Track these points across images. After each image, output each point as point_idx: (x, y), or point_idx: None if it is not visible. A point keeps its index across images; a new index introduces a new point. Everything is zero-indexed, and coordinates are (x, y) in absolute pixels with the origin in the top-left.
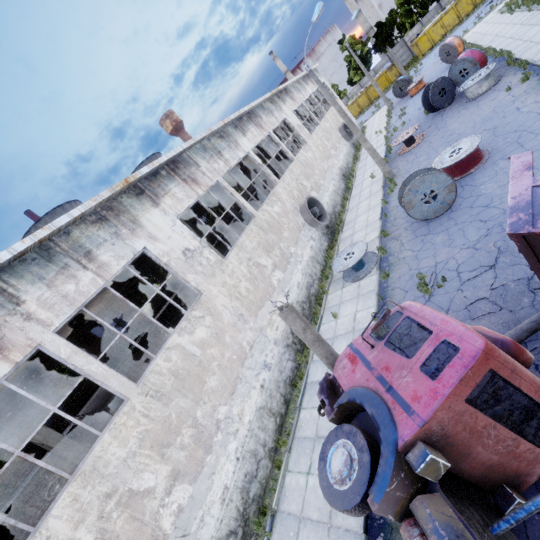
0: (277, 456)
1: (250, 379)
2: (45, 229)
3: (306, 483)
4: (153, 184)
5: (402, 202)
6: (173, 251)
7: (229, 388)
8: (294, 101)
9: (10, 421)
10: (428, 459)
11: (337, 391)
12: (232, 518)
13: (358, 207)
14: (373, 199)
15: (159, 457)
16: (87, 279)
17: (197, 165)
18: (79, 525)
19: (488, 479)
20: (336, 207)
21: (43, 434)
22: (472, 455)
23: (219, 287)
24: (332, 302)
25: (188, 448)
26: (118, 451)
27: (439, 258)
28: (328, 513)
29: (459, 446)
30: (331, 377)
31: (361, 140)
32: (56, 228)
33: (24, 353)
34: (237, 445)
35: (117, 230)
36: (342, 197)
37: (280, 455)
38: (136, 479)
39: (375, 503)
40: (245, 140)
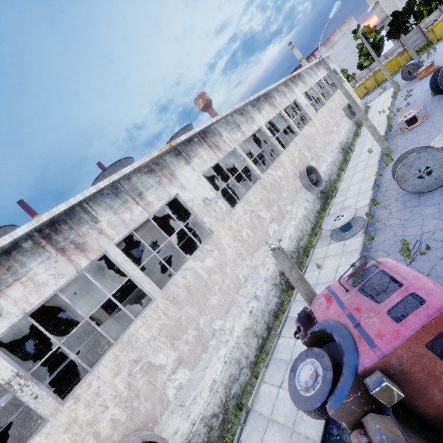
0: (256, 368)
1: (241, 304)
2: (117, 174)
3: (277, 394)
4: (187, 148)
5: (395, 175)
6: (196, 199)
7: (225, 307)
8: (305, 85)
9: (81, 299)
10: (383, 385)
11: (312, 322)
12: (216, 404)
13: (352, 177)
14: (368, 171)
15: (171, 345)
16: (138, 212)
17: (221, 135)
18: (116, 375)
19: (442, 422)
20: (332, 176)
21: (99, 313)
22: (428, 395)
23: (227, 230)
24: (318, 255)
25: (191, 344)
26: (145, 334)
27: (425, 228)
28: (293, 421)
29: (415, 384)
30: (308, 310)
31: (362, 119)
32: (123, 174)
33: (96, 255)
34: (226, 351)
35: (160, 180)
36: (338, 167)
37: (258, 368)
38: (154, 356)
39: (331, 409)
40: (259, 116)
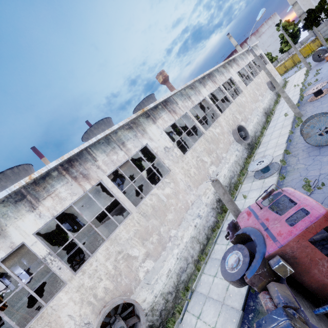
0: (198, 264)
1: (189, 220)
2: (109, 130)
3: (213, 281)
4: (154, 112)
5: (302, 133)
6: (159, 147)
7: (177, 222)
8: (238, 66)
9: (83, 212)
10: (280, 263)
11: (237, 228)
12: (171, 286)
13: (272, 134)
14: (283, 130)
15: (141, 244)
16: (121, 155)
17: (177, 103)
18: (107, 260)
19: (321, 292)
20: (256, 133)
21: (94, 221)
22: (311, 274)
23: (180, 169)
24: (244, 189)
25: (154, 244)
26: (125, 235)
27: (322, 171)
28: (223, 297)
29: (302, 266)
30: (235, 221)
31: (280, 91)
32: (113, 130)
33: (95, 182)
34: (178, 251)
35: (136, 134)
36: (262, 126)
37: (200, 264)
38: (131, 250)
39: (247, 278)
40: (204, 90)
